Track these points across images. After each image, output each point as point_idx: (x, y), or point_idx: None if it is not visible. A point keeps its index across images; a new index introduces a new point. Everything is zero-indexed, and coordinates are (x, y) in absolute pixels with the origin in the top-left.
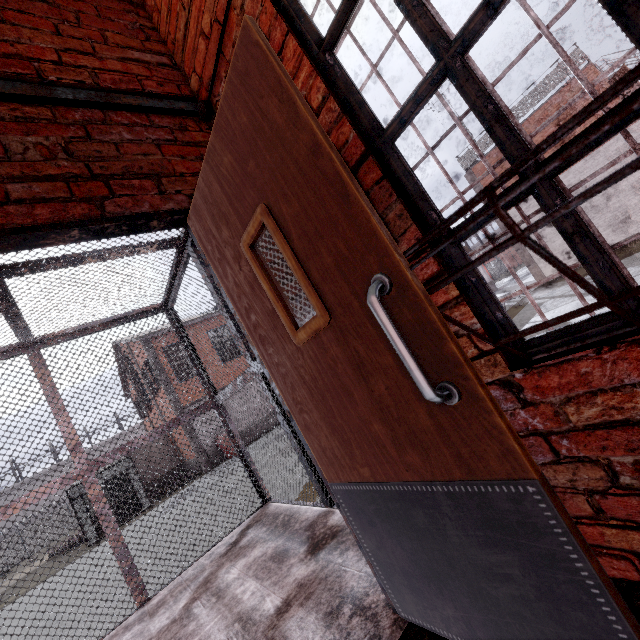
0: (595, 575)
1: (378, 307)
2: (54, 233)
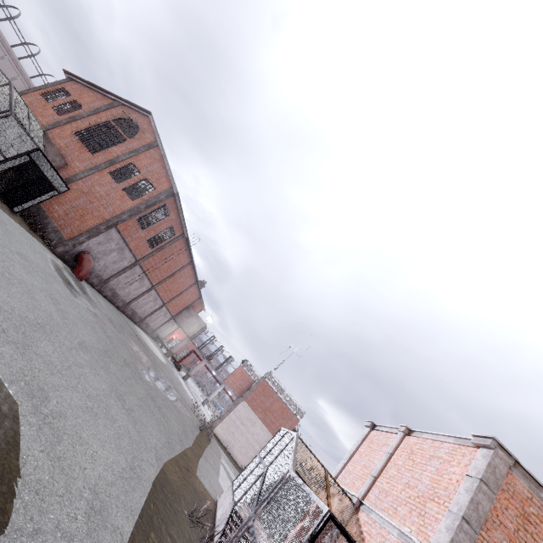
0: None
1: None
2: None
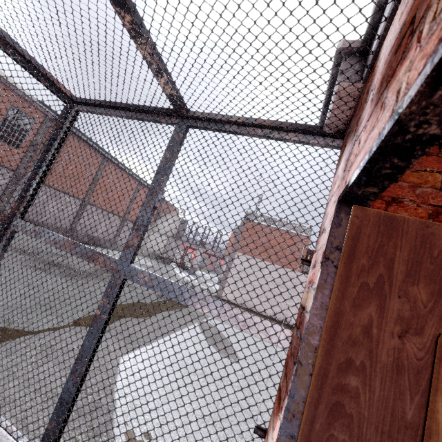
0: None
1: None
2: None
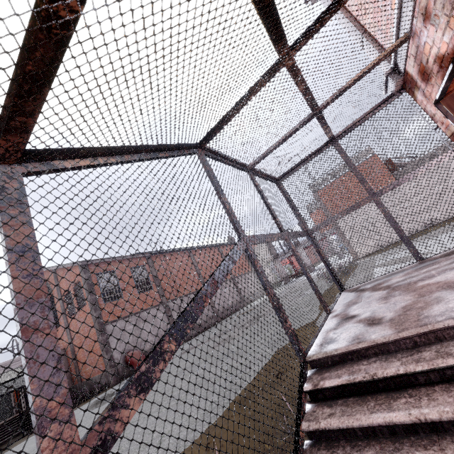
0: None
1: None
2: (450, 81)
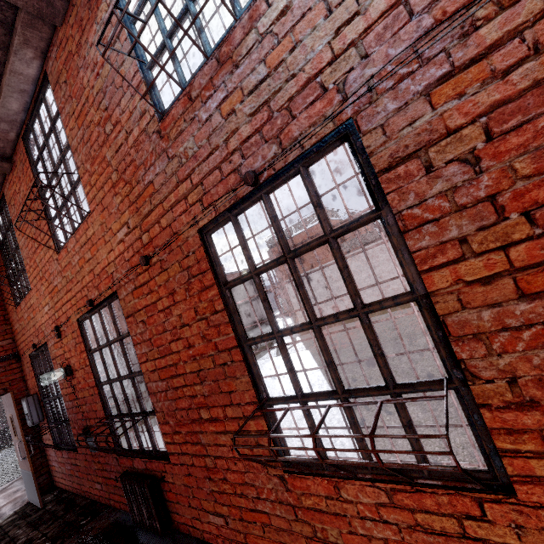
0: (35, 485)
1: (17, 445)
2: None
